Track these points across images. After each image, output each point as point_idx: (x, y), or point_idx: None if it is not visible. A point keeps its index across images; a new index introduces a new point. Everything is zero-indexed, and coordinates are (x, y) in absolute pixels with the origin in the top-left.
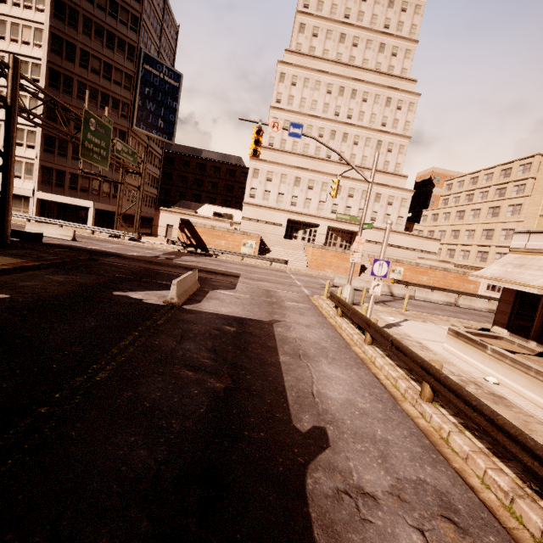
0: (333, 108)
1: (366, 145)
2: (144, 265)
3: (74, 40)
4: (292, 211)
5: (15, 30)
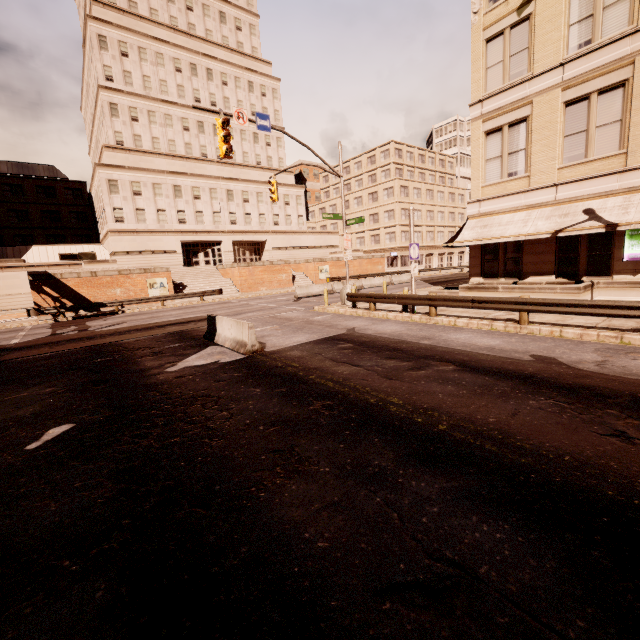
0: (191, 91)
1: (243, 139)
2: (82, 343)
3: None
4: (183, 231)
5: None
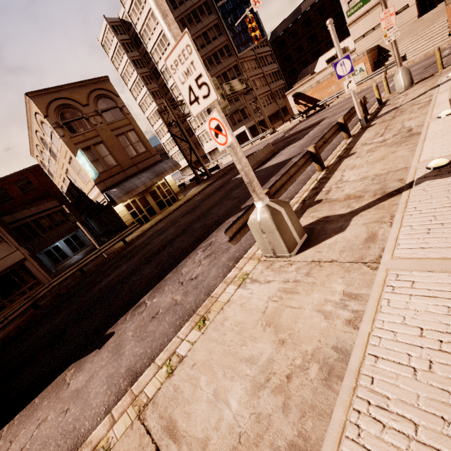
0: None
1: None
2: None
3: None
4: None
5: None
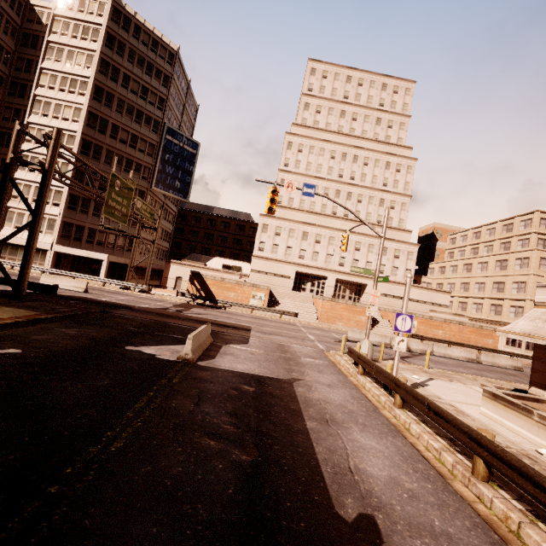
0: (337, 170)
1: (370, 203)
2: (155, 317)
3: (107, 117)
4: (300, 264)
5: (58, 109)
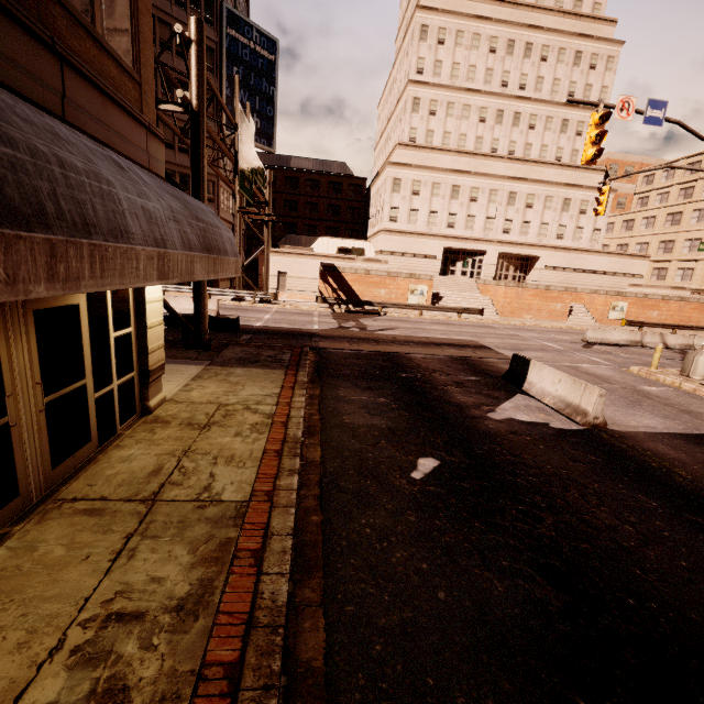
0: (499, 75)
1: (547, 128)
2: (373, 346)
3: None
4: (449, 236)
5: None
